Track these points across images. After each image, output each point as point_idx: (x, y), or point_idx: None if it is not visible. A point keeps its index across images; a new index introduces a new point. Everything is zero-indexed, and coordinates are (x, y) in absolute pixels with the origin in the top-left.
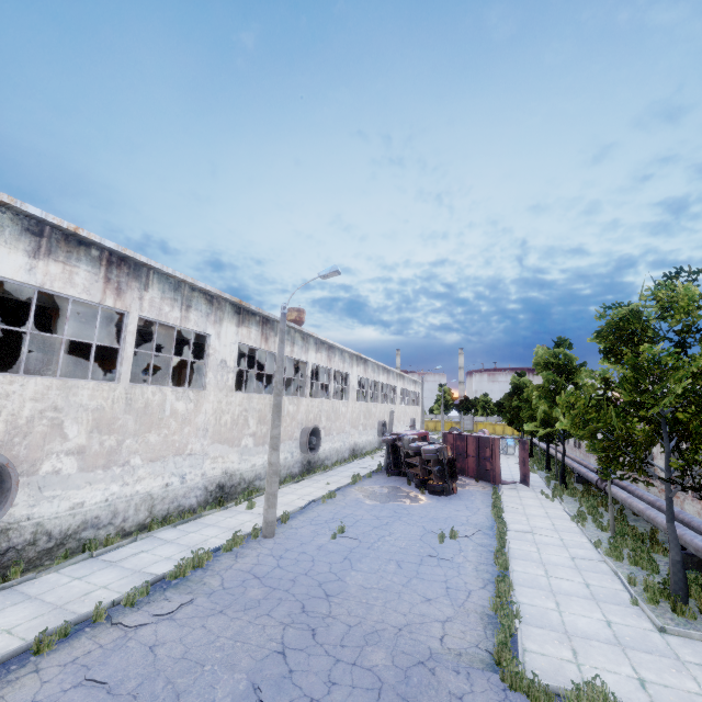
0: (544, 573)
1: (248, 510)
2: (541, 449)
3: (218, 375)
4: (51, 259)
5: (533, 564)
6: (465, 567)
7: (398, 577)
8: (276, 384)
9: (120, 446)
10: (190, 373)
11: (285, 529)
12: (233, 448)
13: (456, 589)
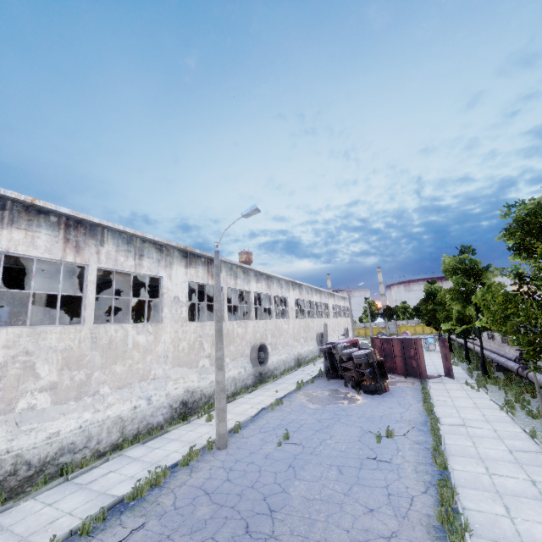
0: (485, 470)
1: (207, 422)
2: (458, 343)
3: (173, 310)
4: (13, 227)
5: (472, 460)
6: (404, 469)
7: (340, 485)
8: (216, 312)
9: (89, 379)
10: (155, 310)
11: (237, 439)
12: (191, 369)
13: (398, 495)
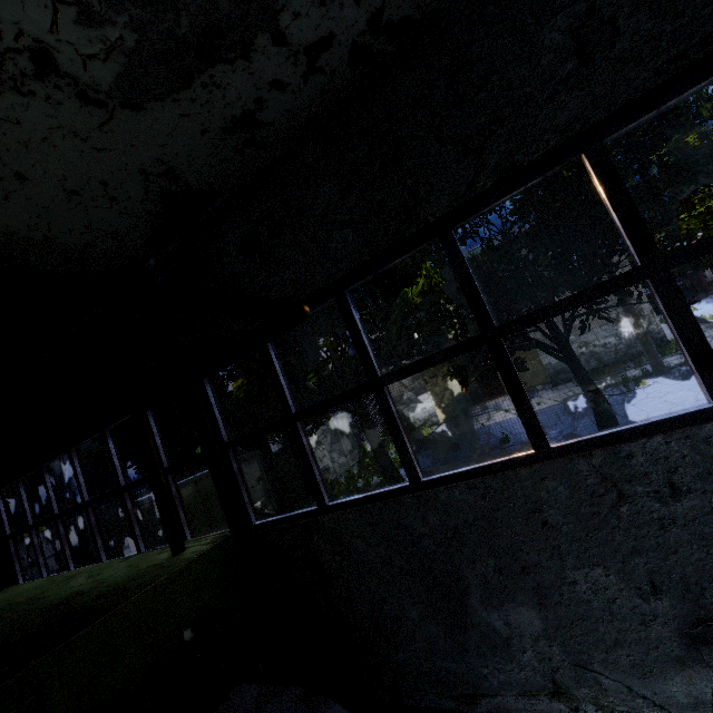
0: None
1: None
2: None
3: None
4: None
5: None
6: None
7: None
8: None
9: None
10: None
11: None
12: None
13: None
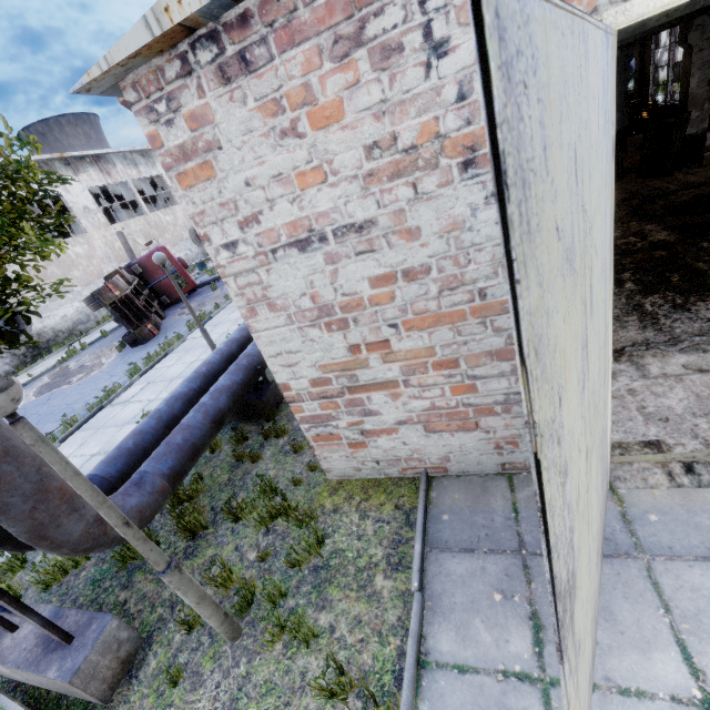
0: None
1: None
2: None
3: None
4: None
5: None
6: None
7: None
8: None
9: None
10: None
11: None
12: None
13: None
